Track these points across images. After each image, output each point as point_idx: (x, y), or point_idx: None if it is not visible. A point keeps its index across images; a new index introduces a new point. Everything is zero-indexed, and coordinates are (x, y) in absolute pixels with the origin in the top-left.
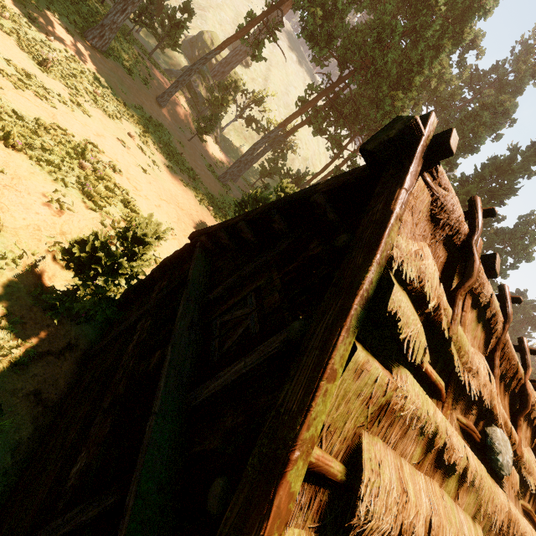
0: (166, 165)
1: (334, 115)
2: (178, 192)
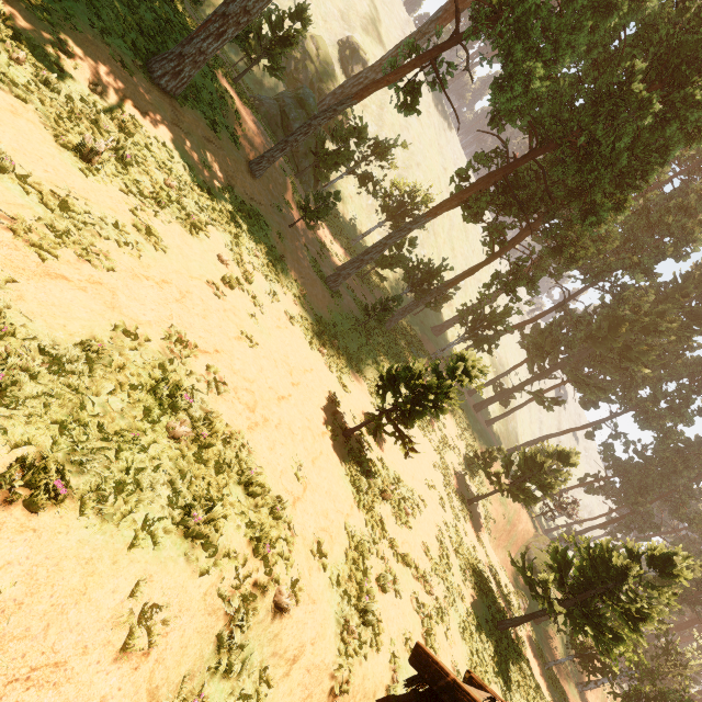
0: (267, 292)
1: (506, 200)
2: (286, 342)
